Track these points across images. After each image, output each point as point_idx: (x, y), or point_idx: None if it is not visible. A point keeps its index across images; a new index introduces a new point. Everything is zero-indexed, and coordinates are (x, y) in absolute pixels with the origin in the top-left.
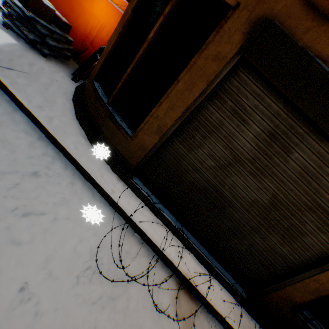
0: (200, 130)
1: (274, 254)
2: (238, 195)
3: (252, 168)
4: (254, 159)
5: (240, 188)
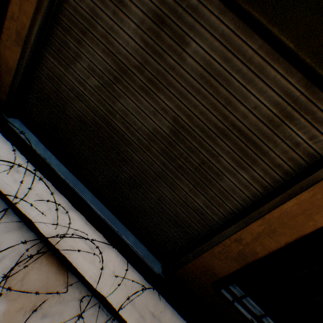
0: (72, 32)
1: (188, 209)
2: (133, 126)
3: (143, 81)
4: (142, 65)
5: (133, 115)
